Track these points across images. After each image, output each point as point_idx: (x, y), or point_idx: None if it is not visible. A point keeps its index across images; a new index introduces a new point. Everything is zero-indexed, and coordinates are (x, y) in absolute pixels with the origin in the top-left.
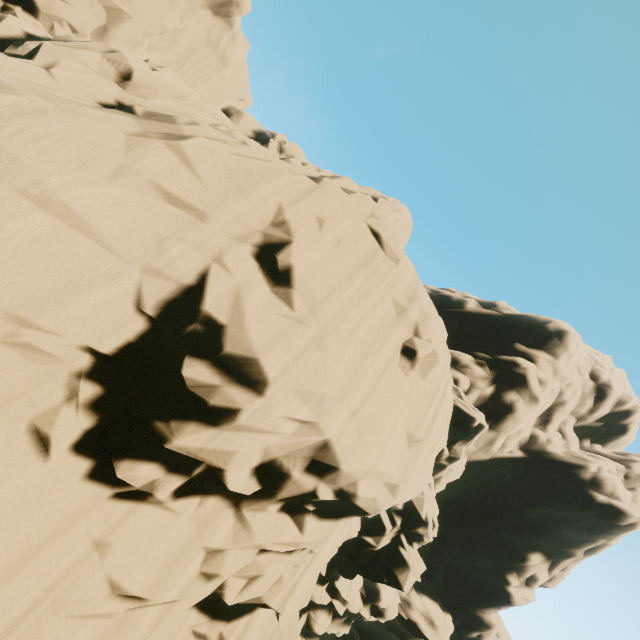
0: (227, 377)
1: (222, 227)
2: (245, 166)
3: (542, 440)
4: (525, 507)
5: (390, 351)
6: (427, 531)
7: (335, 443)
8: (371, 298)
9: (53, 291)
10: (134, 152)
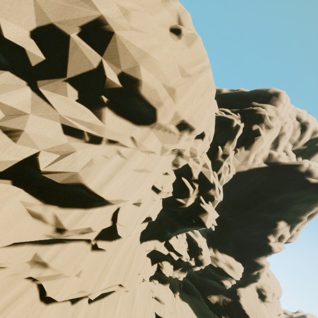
0: None
1: None
2: None
3: (275, 156)
4: (272, 196)
5: (160, 21)
6: (215, 192)
7: (105, 18)
8: None
9: None
10: None
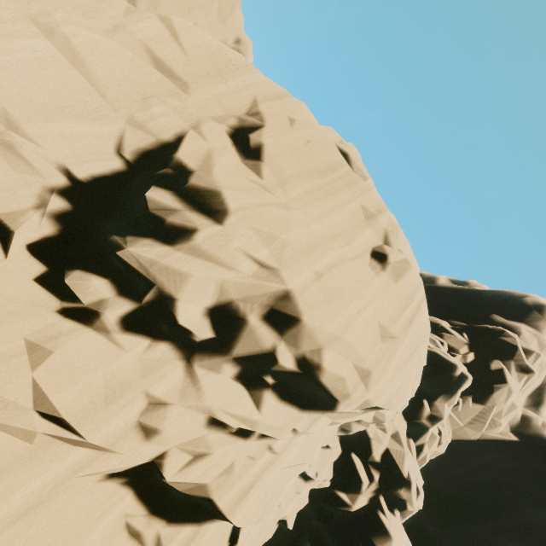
0: (188, 205)
1: (202, 103)
2: (225, 53)
3: (536, 423)
4: (526, 506)
5: (359, 248)
6: (410, 495)
7: (297, 294)
8: (339, 196)
9: (43, 107)
10: (131, 16)
